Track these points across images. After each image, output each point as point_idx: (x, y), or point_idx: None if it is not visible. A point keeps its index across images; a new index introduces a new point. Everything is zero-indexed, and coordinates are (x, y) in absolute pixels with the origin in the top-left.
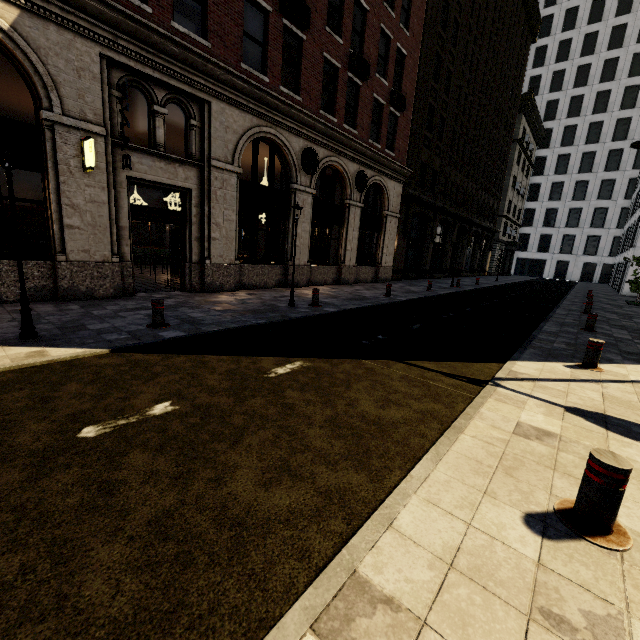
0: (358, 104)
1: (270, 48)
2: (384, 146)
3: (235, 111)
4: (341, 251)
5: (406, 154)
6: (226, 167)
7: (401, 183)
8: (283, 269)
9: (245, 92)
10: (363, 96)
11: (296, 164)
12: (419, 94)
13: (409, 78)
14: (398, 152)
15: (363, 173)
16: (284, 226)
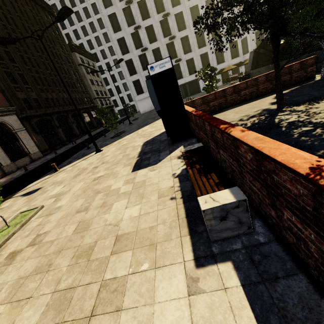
0: None
1: None
2: None
3: None
4: None
5: (6, 101)
6: None
7: (14, 114)
8: None
9: None
10: None
11: None
12: None
13: None
14: None
15: None
16: None
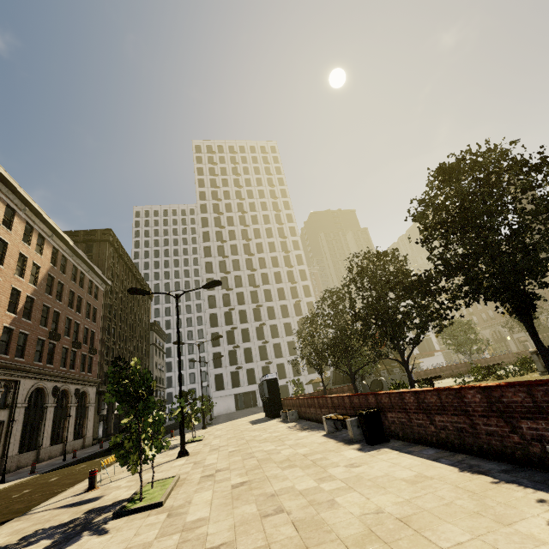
0: (76, 358)
1: (44, 352)
2: (87, 372)
3: (29, 380)
4: (65, 433)
5: (97, 372)
6: (22, 405)
7: (95, 386)
8: (37, 452)
9: (34, 372)
10: (78, 354)
11: (49, 394)
12: (101, 343)
13: (97, 339)
14: (93, 372)
15: (78, 388)
16: (38, 427)
